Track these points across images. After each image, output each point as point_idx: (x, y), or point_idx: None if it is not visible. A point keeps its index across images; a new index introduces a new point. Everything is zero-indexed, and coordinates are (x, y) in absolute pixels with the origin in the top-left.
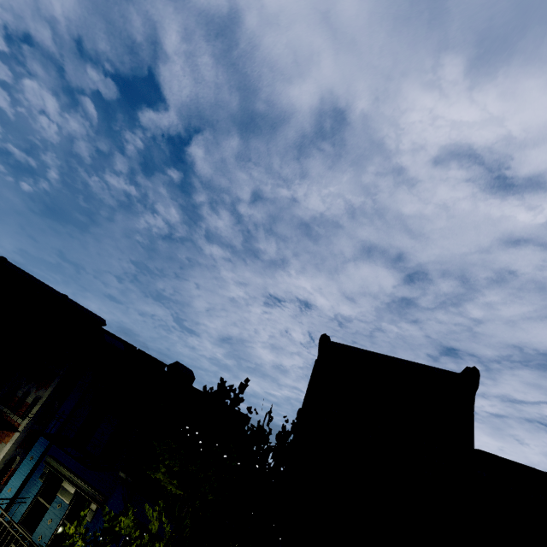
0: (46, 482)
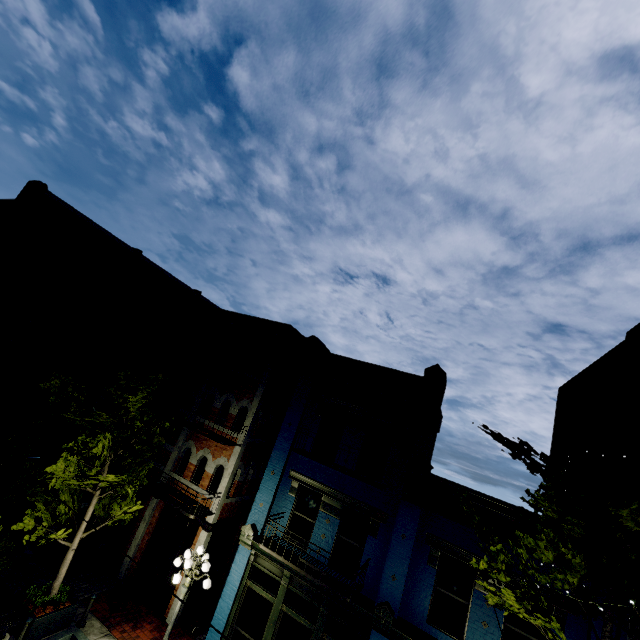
0: (297, 497)
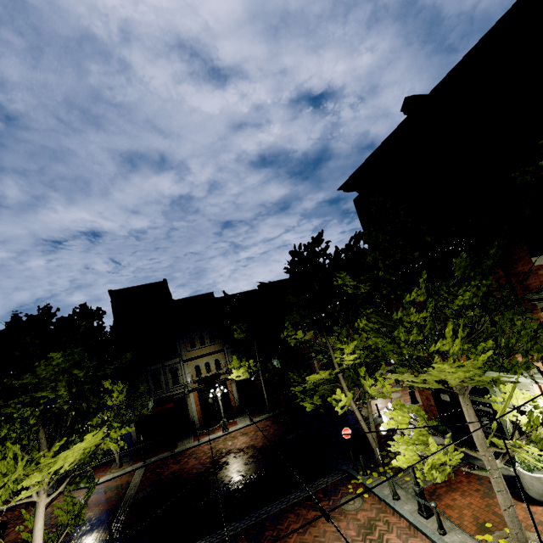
0: None
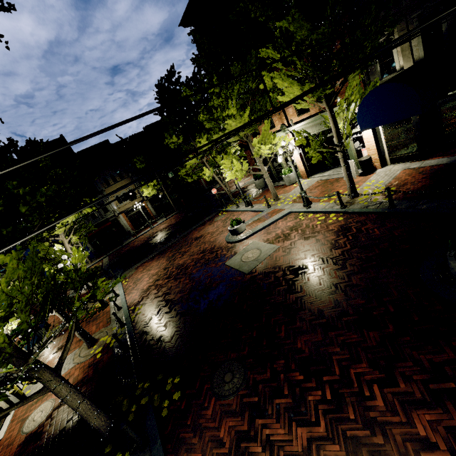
0: None
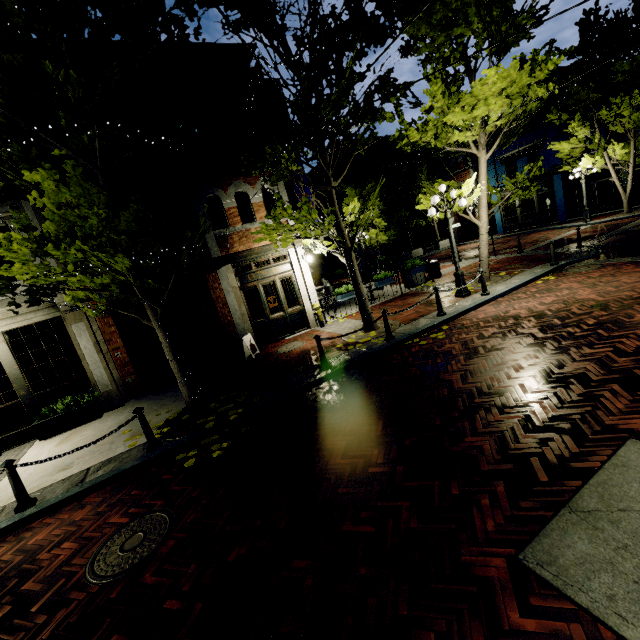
0: (505, 165)
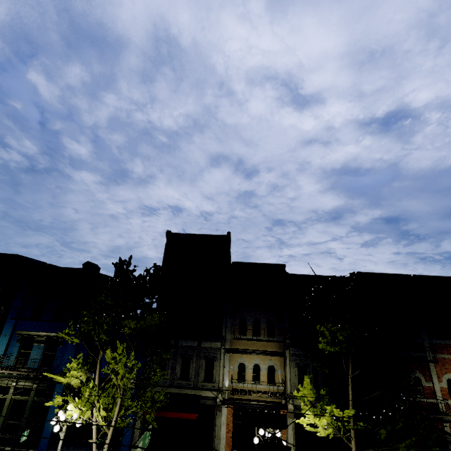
0: (22, 343)
